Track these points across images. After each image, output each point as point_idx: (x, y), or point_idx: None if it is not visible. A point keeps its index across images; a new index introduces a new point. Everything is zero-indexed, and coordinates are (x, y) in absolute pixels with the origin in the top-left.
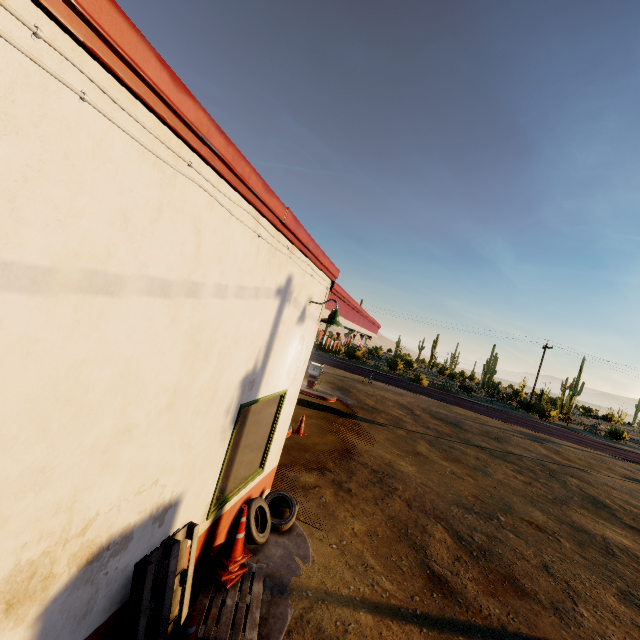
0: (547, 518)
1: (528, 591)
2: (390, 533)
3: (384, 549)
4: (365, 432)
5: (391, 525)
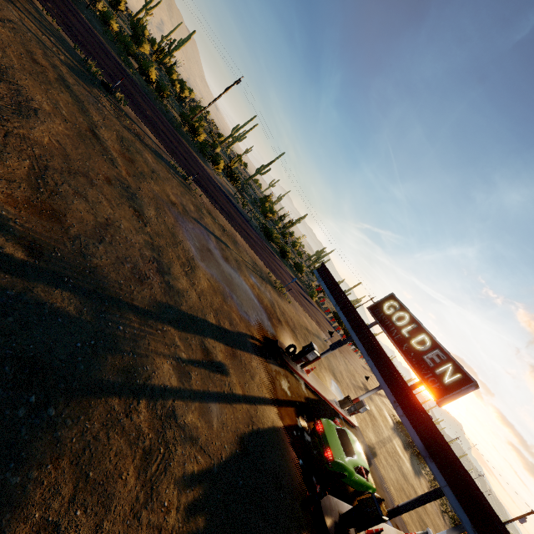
0: None
1: None
2: None
3: None
4: (387, 482)
5: None
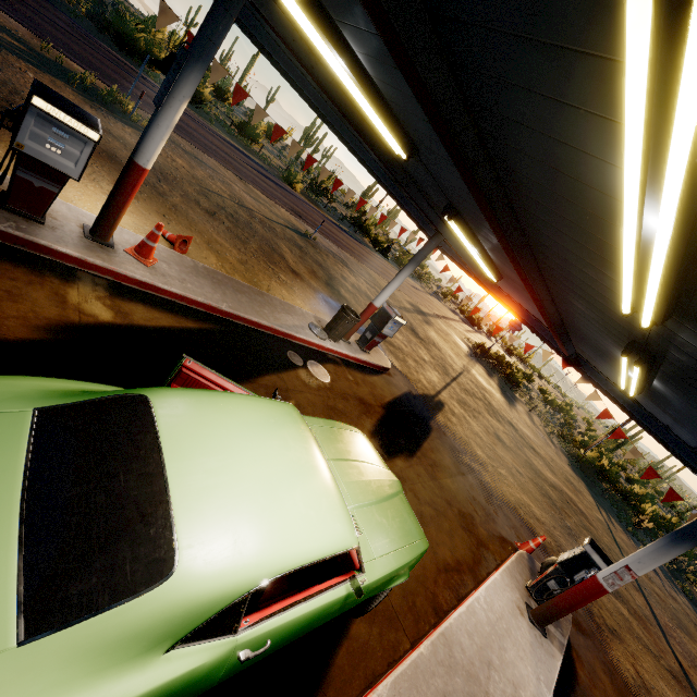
0: (550, 490)
1: (640, 615)
2: (650, 660)
3: (674, 692)
4: (469, 446)
5: (639, 645)
